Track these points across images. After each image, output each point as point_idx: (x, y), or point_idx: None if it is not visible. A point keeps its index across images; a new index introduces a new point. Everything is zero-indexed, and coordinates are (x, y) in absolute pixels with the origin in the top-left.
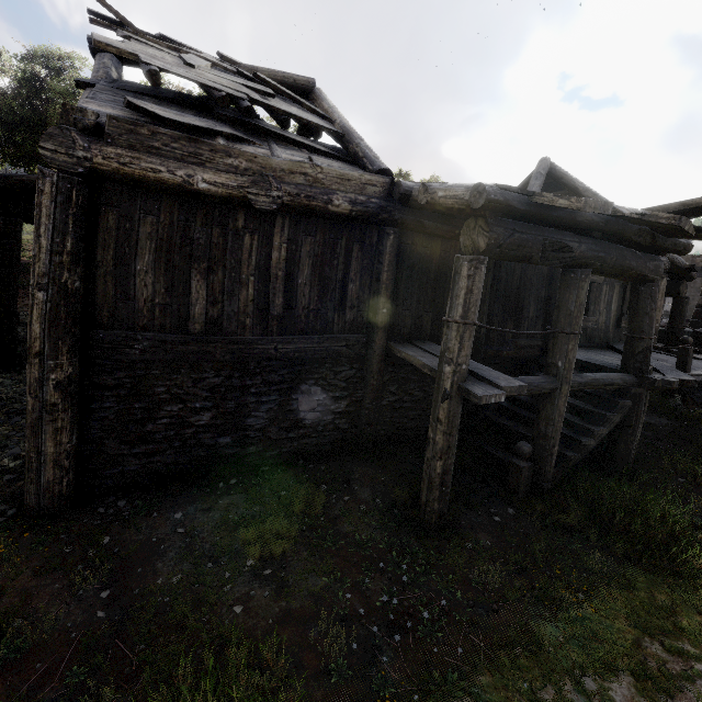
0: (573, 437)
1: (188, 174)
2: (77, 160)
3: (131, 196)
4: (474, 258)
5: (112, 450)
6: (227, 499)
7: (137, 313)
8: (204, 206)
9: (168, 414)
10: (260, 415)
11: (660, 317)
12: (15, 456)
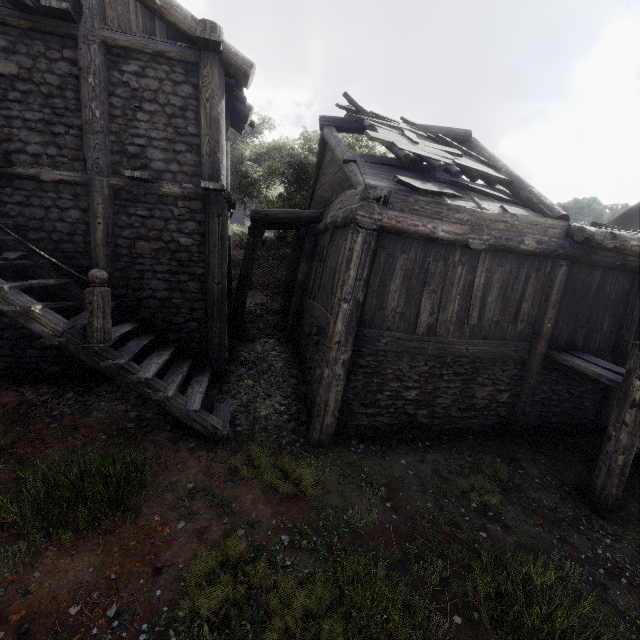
0: None
1: (433, 227)
2: (374, 221)
3: (395, 242)
4: None
5: (355, 409)
6: (430, 456)
7: (386, 318)
8: (436, 247)
9: (391, 388)
10: (447, 397)
11: None
12: (280, 403)
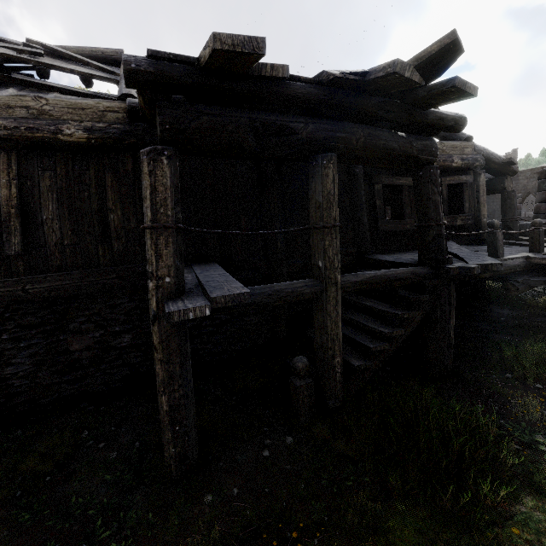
0: (363, 343)
1: None
2: None
3: None
4: (150, 149)
5: None
6: None
7: None
8: None
9: None
10: (22, 361)
11: (519, 221)
12: None
